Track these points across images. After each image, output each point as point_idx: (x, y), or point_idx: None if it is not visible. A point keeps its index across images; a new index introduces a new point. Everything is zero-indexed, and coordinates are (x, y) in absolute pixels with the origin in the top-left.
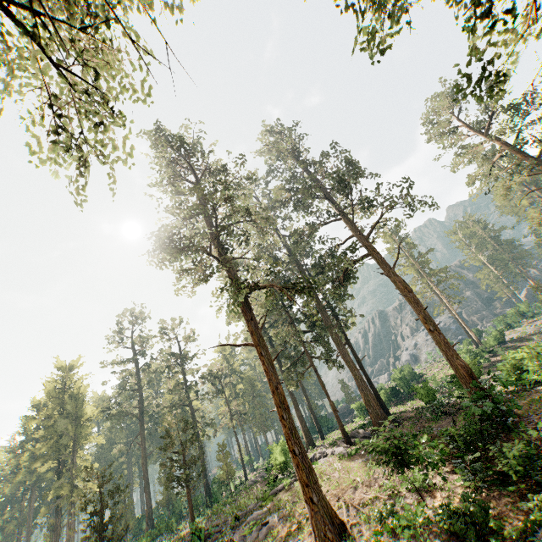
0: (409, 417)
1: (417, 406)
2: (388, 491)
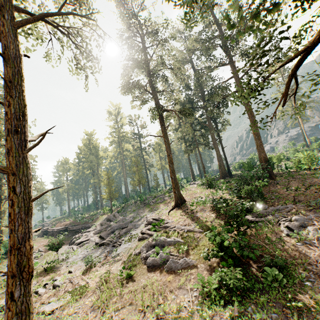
0: (238, 176)
1: None
2: (204, 195)
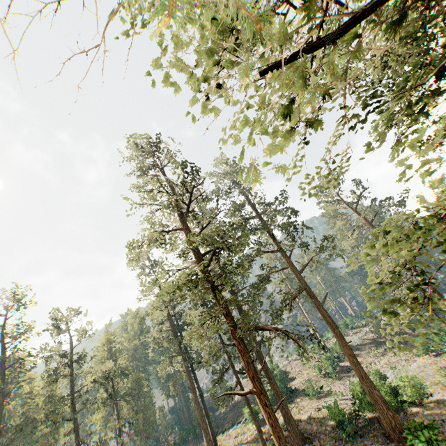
0: (315, 432)
1: (309, 415)
2: None
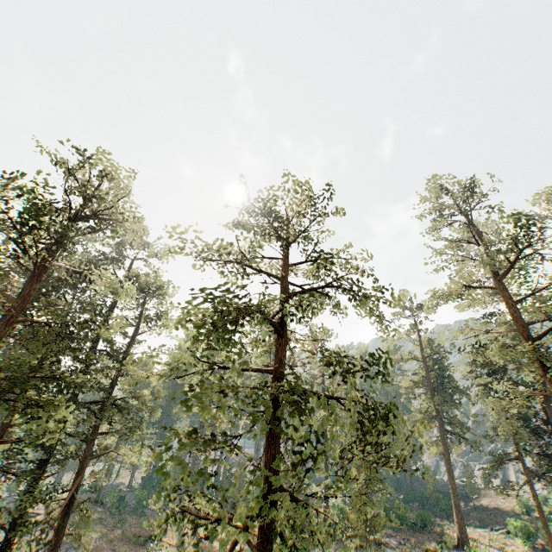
0: None
1: None
2: None
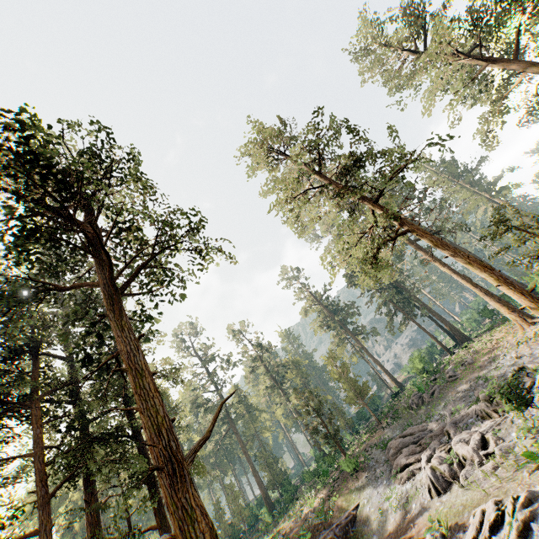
0: None
1: None
2: None
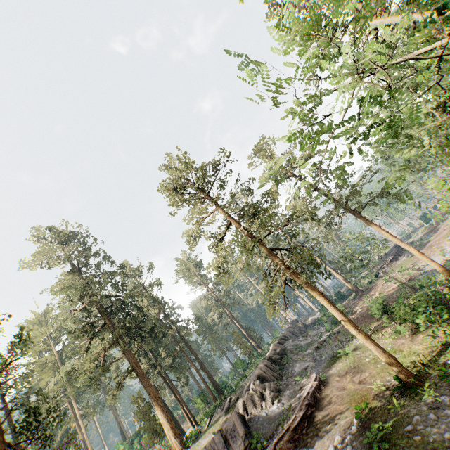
0: None
1: None
2: None
